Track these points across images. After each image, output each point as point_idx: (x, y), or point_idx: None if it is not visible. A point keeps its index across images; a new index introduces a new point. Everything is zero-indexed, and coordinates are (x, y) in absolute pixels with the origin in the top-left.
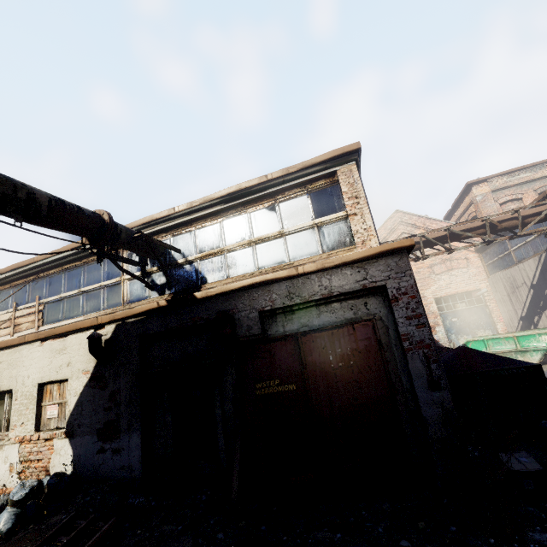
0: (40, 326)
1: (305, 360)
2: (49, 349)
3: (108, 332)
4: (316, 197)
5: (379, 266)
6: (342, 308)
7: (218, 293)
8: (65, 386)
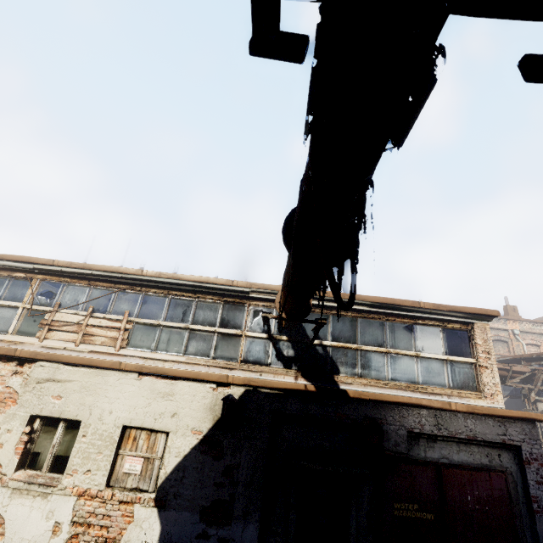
0: (122, 348)
1: (446, 493)
2: (150, 388)
3: (235, 395)
4: (451, 335)
5: (516, 427)
6: (479, 452)
7: (372, 399)
8: (158, 438)
